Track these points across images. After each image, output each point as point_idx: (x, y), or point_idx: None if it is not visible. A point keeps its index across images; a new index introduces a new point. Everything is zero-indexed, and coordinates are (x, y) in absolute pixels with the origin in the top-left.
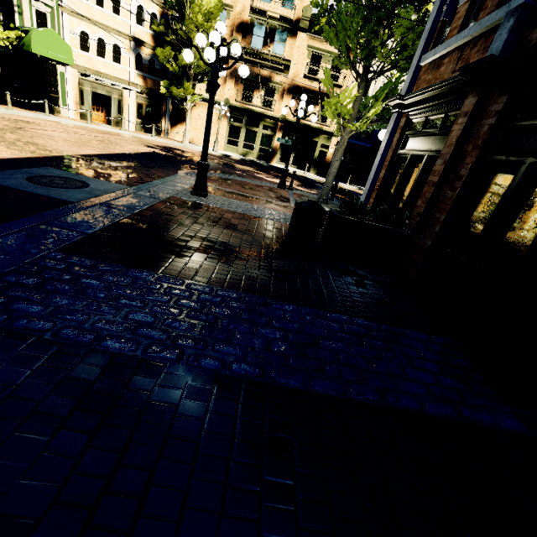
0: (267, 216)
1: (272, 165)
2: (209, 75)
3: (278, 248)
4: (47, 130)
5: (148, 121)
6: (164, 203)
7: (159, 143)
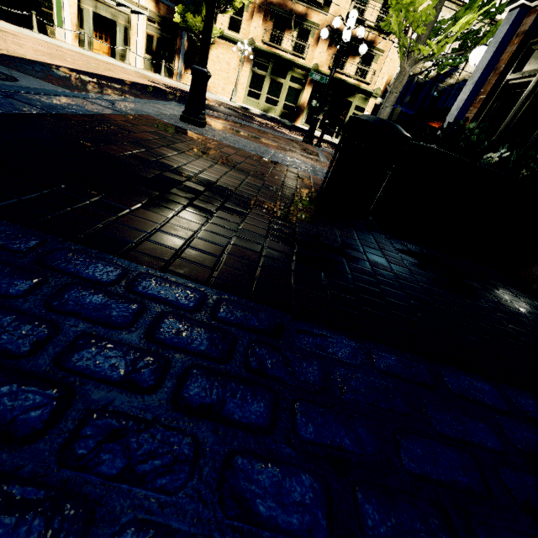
0: (288, 162)
1: (296, 125)
2: (233, 4)
3: (304, 205)
4: (22, 40)
5: (158, 58)
6: (128, 118)
7: (168, 83)
